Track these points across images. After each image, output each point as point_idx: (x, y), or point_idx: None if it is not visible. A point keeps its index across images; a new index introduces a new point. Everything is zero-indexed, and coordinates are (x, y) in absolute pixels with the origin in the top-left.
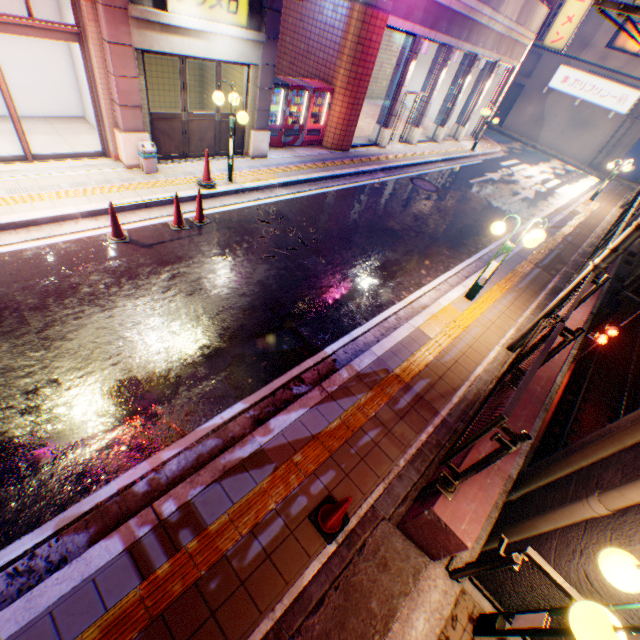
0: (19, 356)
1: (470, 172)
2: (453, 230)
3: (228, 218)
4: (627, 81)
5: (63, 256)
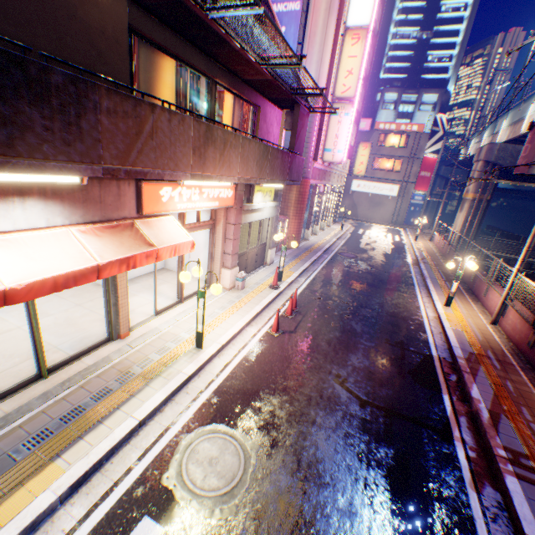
0: (332, 414)
1: (354, 241)
2: (390, 274)
3: (301, 302)
4: (389, 181)
5: (267, 352)
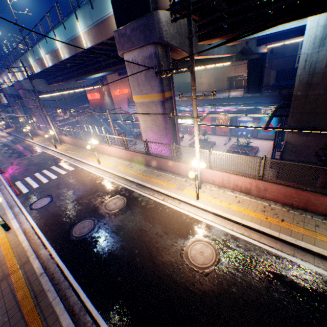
0: None
1: None
2: None
3: None
4: None
5: None
